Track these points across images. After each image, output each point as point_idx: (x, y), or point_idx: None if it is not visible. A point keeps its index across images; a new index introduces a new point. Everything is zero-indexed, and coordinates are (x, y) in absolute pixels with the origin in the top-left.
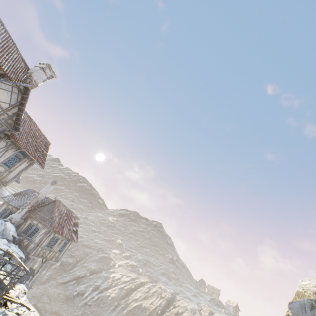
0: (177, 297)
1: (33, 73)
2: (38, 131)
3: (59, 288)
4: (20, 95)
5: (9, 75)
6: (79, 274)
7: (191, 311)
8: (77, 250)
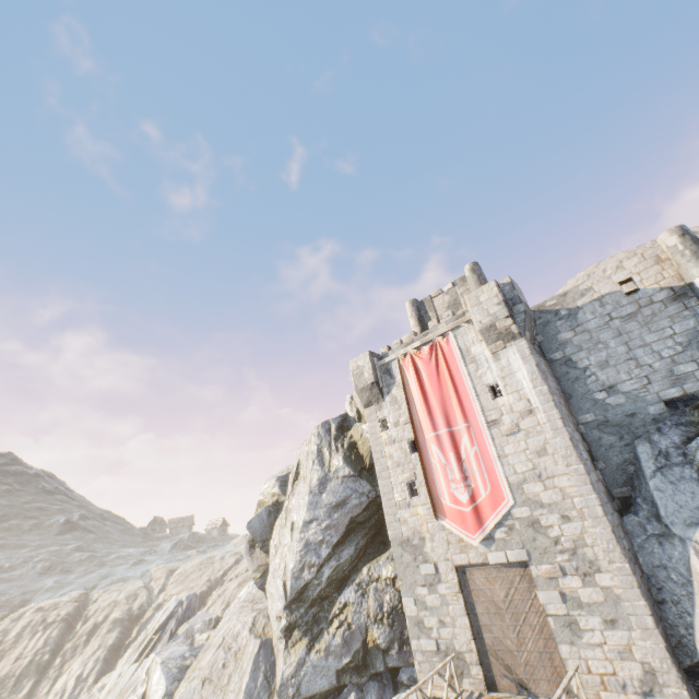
0: (93, 597)
1: None
2: None
3: None
4: None
5: None
6: None
7: (129, 600)
8: None
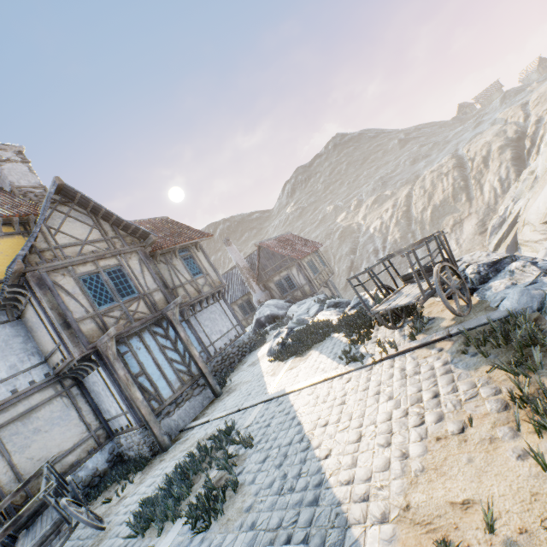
0: (462, 153)
1: (13, 183)
2: (141, 223)
3: (349, 290)
4: (74, 207)
5: (23, 214)
6: (346, 266)
7: (498, 136)
8: None
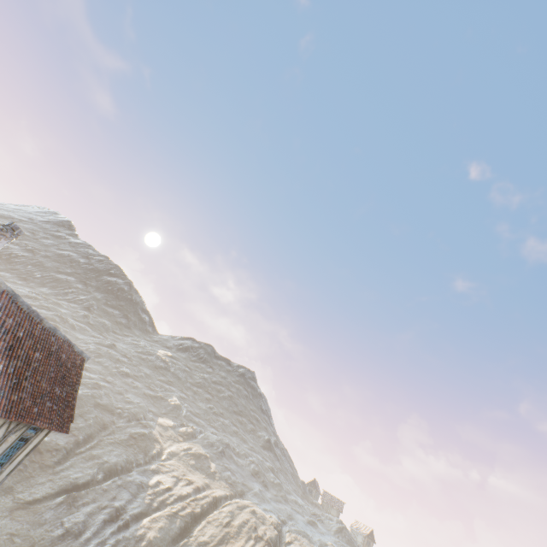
0: (284, 534)
1: None
2: None
3: (16, 518)
4: None
5: None
6: (78, 477)
7: None
8: (81, 416)
